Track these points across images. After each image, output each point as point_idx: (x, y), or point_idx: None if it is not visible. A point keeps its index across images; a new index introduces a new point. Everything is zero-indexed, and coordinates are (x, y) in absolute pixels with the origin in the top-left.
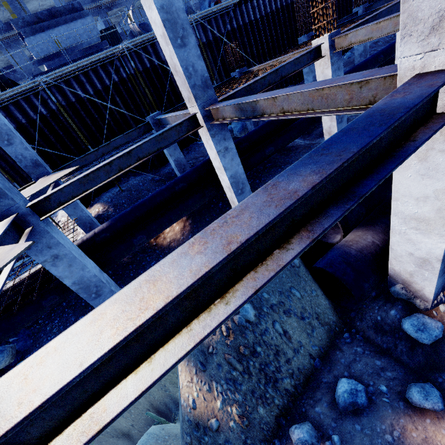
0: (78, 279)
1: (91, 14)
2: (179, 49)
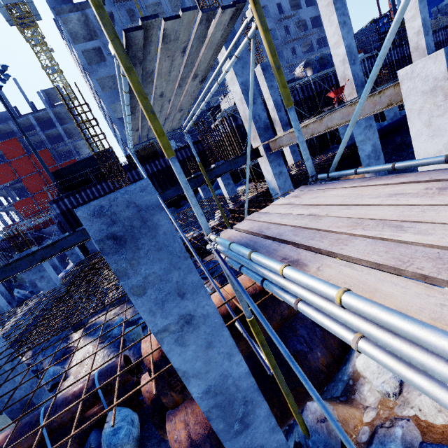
0: (374, 143)
1: (218, 94)
2: (425, 36)
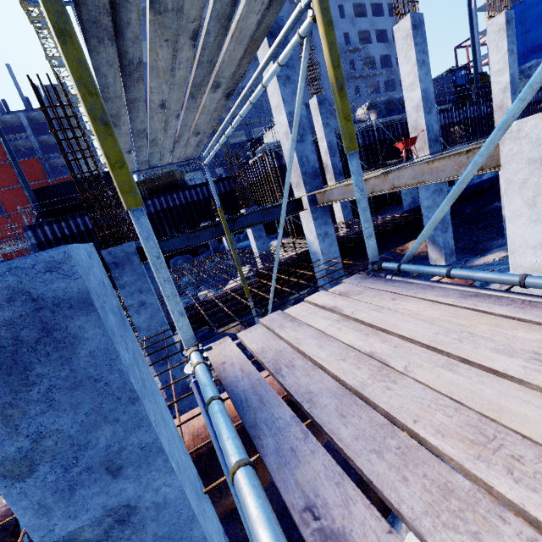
0: None
1: (263, 124)
2: (512, 95)
